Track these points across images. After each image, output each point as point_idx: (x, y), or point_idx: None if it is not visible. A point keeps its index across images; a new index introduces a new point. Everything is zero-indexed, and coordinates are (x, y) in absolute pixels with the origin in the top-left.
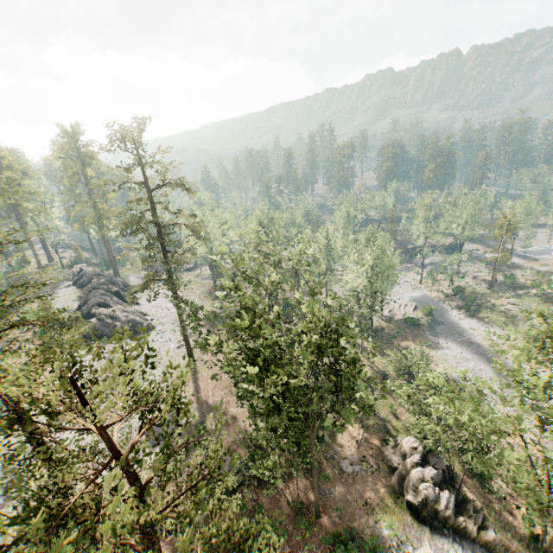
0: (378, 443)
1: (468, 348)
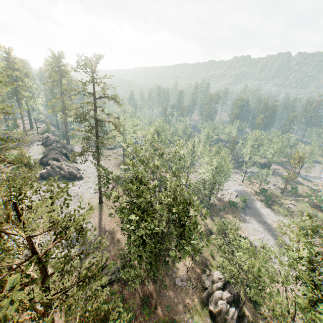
0: (199, 271)
1: (263, 225)
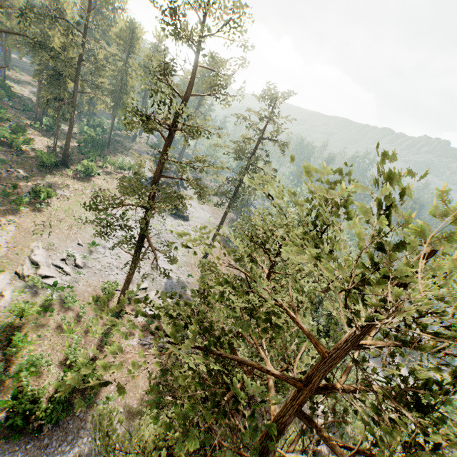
0: None
1: None
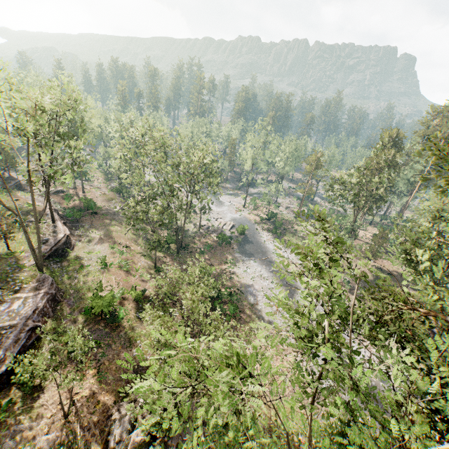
0: (111, 400)
1: (267, 267)
